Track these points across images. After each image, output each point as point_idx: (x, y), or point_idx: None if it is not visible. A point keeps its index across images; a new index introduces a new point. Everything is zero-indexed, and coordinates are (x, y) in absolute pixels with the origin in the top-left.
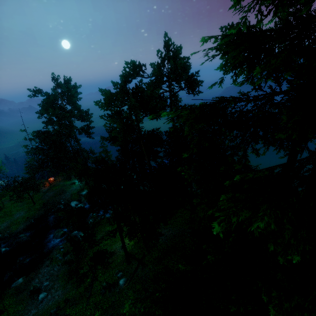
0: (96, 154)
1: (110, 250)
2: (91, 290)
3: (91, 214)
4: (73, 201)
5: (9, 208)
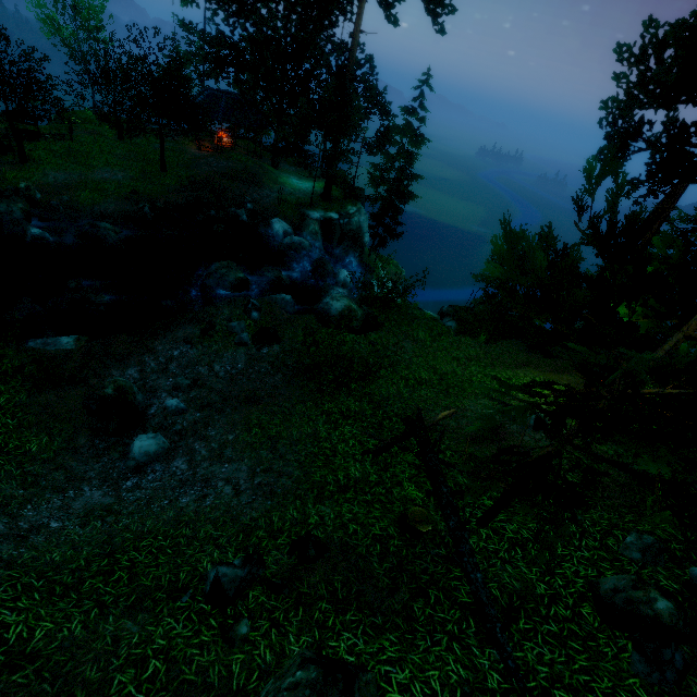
0: (389, 120)
1: (461, 411)
2: (478, 566)
3: (339, 275)
4: (280, 219)
5: (85, 146)
